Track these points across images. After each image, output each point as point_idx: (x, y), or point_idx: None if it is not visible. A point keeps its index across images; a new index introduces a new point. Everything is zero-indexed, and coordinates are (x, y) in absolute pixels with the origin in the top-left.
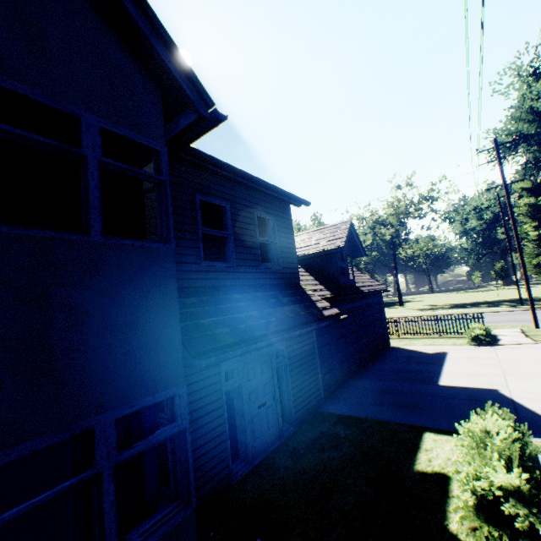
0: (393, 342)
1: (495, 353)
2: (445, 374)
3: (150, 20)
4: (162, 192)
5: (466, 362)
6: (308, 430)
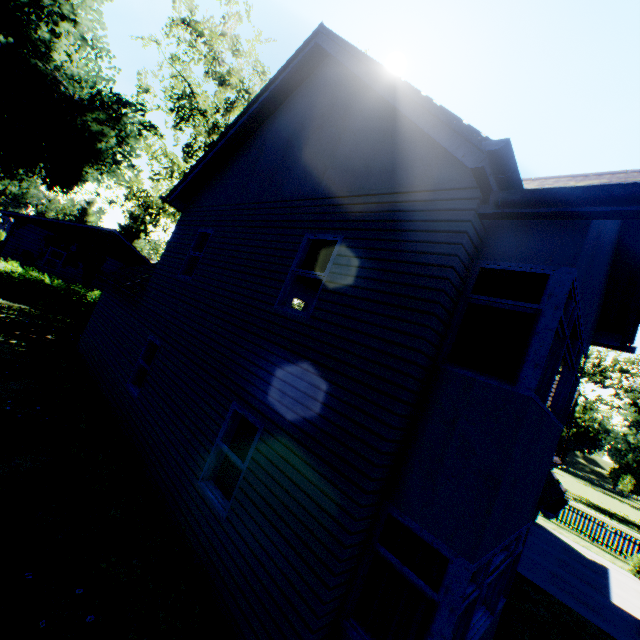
0: (537, 518)
1: None
2: (614, 594)
3: None
4: (572, 387)
5: (634, 593)
6: None
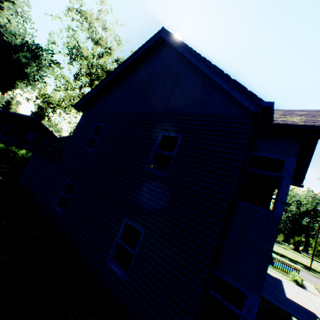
0: None
1: (306, 294)
2: (287, 292)
3: (308, 162)
4: None
5: (294, 291)
6: None
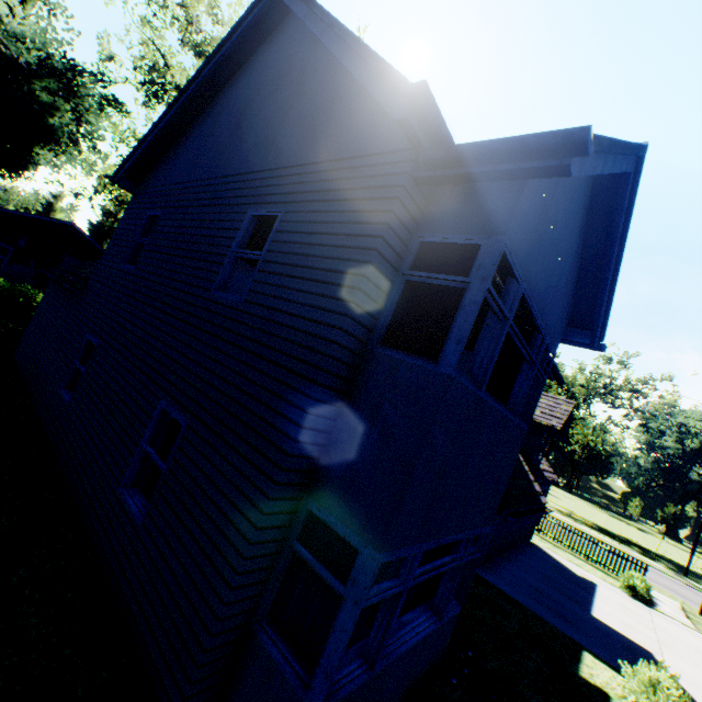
0: (533, 538)
1: (650, 616)
2: (597, 607)
3: (611, 284)
4: (539, 387)
5: (618, 607)
6: (474, 587)
